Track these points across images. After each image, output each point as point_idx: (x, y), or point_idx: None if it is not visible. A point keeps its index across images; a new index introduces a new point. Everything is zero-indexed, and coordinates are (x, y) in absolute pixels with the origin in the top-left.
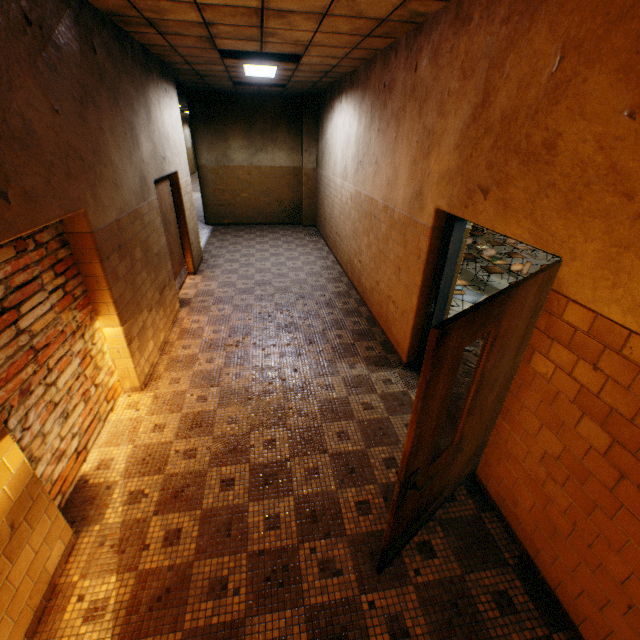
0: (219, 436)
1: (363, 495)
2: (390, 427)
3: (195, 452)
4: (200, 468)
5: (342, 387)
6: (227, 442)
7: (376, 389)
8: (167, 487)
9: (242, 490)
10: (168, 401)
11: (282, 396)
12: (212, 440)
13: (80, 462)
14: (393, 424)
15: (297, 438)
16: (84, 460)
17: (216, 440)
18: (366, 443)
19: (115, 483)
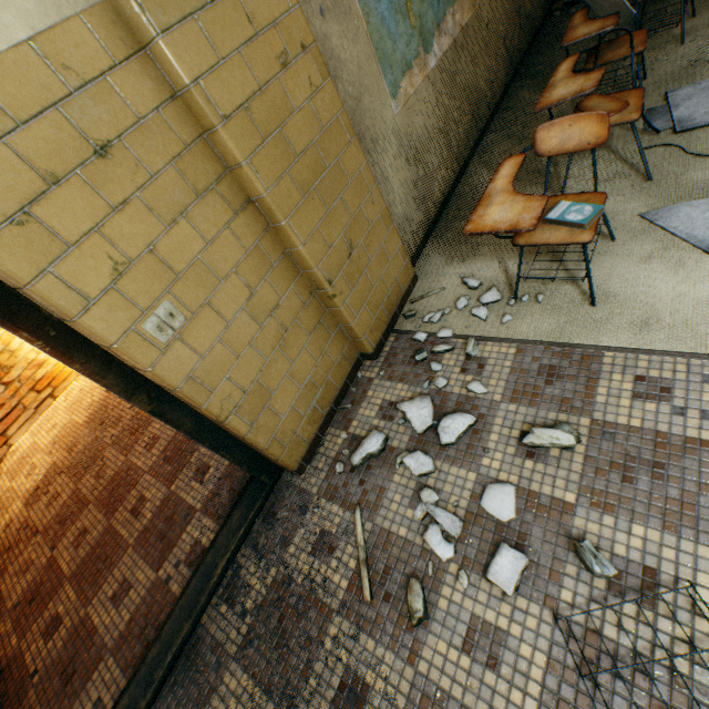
0: (53, 463)
1: (4, 643)
2: (112, 567)
3: (33, 472)
4: (20, 493)
5: (159, 451)
6: (48, 474)
7: (177, 479)
8: (1, 499)
9: (2, 541)
10: (81, 397)
11: (117, 434)
12: (49, 464)
13: (7, 443)
14: (119, 565)
15: (66, 508)
16: (12, 442)
17: (49, 466)
18: (76, 570)
19: (2, 473)
